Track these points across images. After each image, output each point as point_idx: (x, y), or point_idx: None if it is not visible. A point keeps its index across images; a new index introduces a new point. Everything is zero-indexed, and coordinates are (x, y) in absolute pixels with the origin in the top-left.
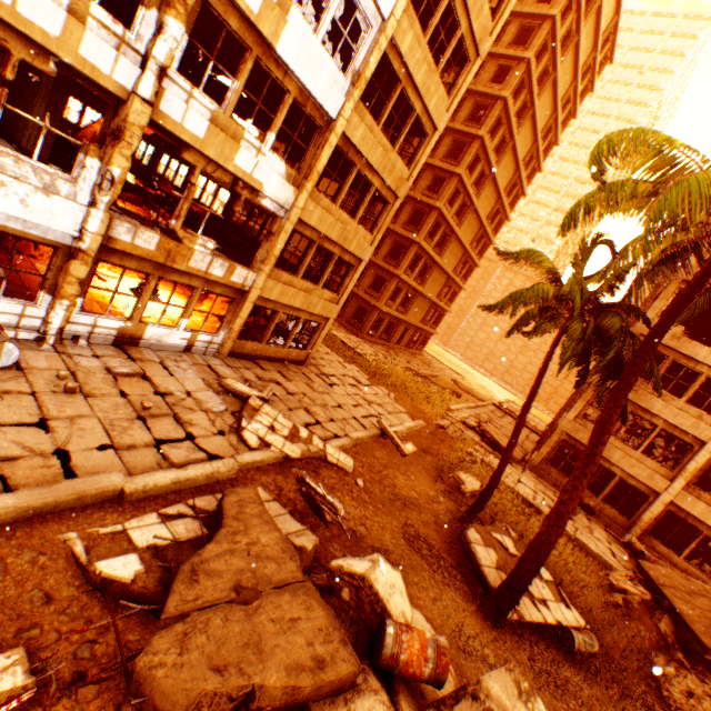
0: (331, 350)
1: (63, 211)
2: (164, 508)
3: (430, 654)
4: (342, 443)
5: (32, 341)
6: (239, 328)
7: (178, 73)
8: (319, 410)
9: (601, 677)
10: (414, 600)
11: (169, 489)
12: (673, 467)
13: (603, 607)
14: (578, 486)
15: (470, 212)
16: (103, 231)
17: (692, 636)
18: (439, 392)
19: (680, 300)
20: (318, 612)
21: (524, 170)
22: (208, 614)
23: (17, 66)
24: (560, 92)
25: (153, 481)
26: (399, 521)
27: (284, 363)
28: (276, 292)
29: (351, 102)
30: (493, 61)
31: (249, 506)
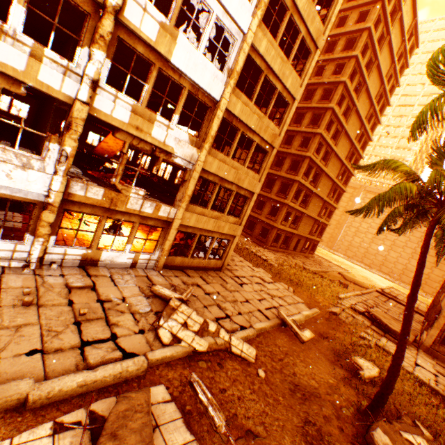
0: (243, 258)
1: (36, 179)
2: (63, 414)
3: None
4: (246, 334)
5: (20, 268)
6: (168, 247)
7: (106, 84)
8: (229, 305)
9: None
10: None
11: (75, 392)
12: None
13: None
14: None
15: (332, 156)
16: (63, 189)
17: None
18: (328, 284)
19: None
20: None
21: (367, 124)
22: None
23: (0, 92)
24: (383, 72)
25: (59, 386)
26: (299, 418)
27: (206, 270)
28: (192, 220)
29: (229, 88)
30: (332, 63)
31: (134, 416)
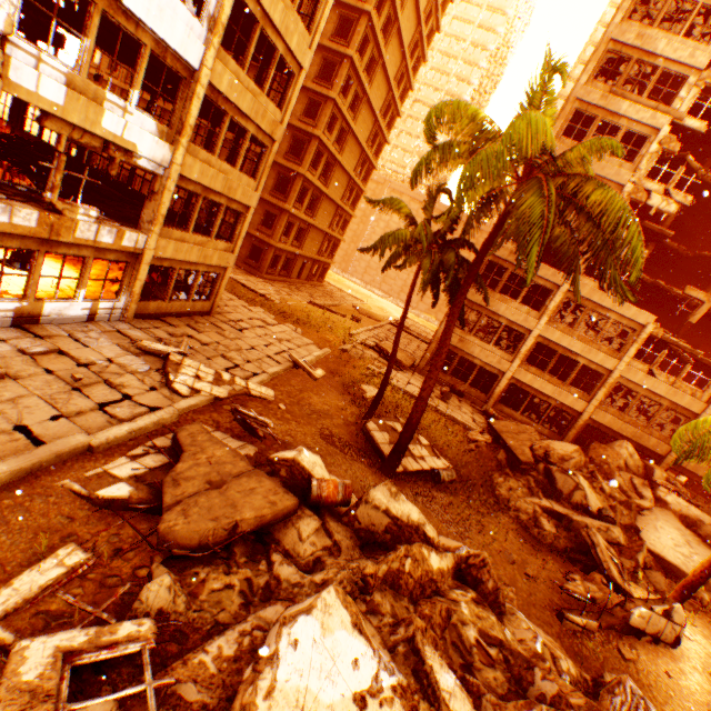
0: (234, 295)
1: None
2: (129, 452)
3: (340, 489)
4: (262, 379)
5: None
6: (140, 290)
7: (19, 36)
8: (235, 355)
9: (458, 492)
10: (333, 473)
11: (127, 438)
12: (513, 352)
13: (463, 454)
14: (433, 377)
15: (350, 138)
16: None
17: (515, 457)
18: (341, 321)
19: (490, 237)
20: (267, 482)
21: (397, 89)
22: (195, 498)
23: None
24: (422, 4)
25: (113, 435)
26: (317, 428)
27: (192, 317)
28: (170, 250)
29: (212, 50)
30: None
31: (199, 436)
